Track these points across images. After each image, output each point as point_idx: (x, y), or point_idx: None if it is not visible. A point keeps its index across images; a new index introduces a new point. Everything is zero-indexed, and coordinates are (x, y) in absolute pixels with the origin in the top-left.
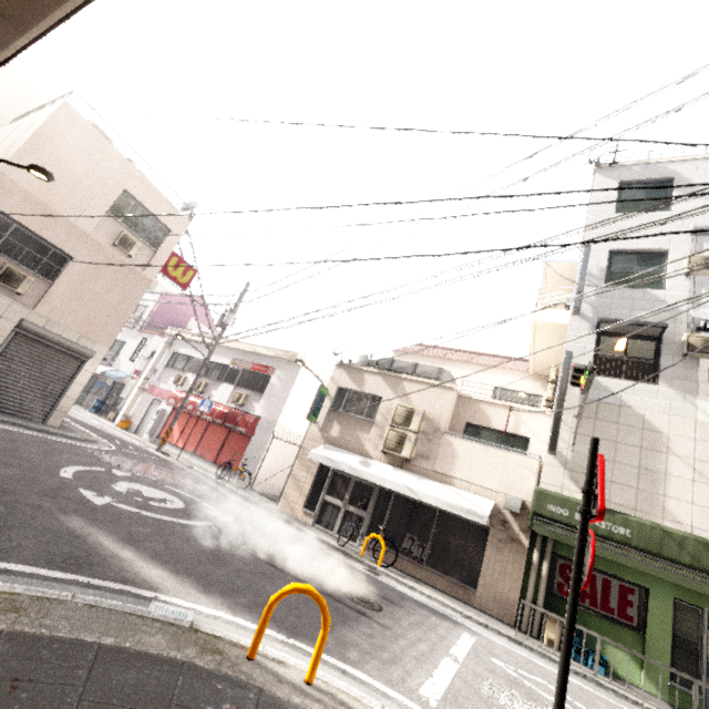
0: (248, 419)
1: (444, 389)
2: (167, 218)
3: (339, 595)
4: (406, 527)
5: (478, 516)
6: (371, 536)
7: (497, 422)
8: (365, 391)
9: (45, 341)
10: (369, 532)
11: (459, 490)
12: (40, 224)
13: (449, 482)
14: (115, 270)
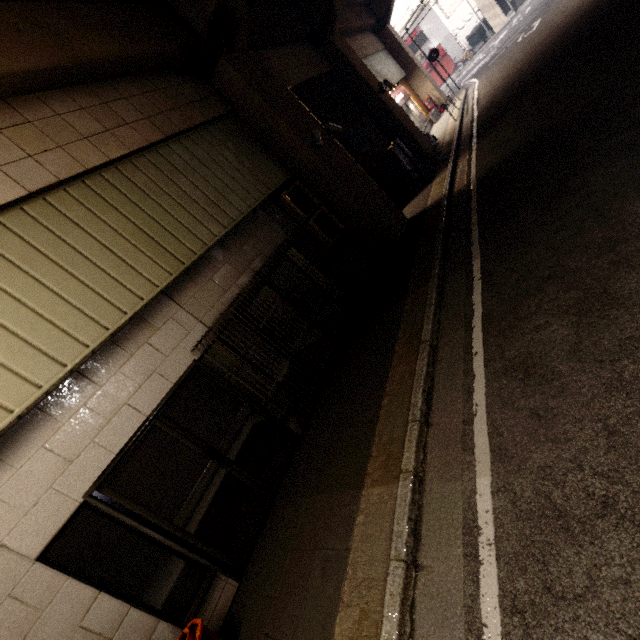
0: (439, 49)
1: None
2: None
3: None
4: None
5: None
6: None
7: None
8: None
9: None
10: None
11: None
12: None
13: None
14: None
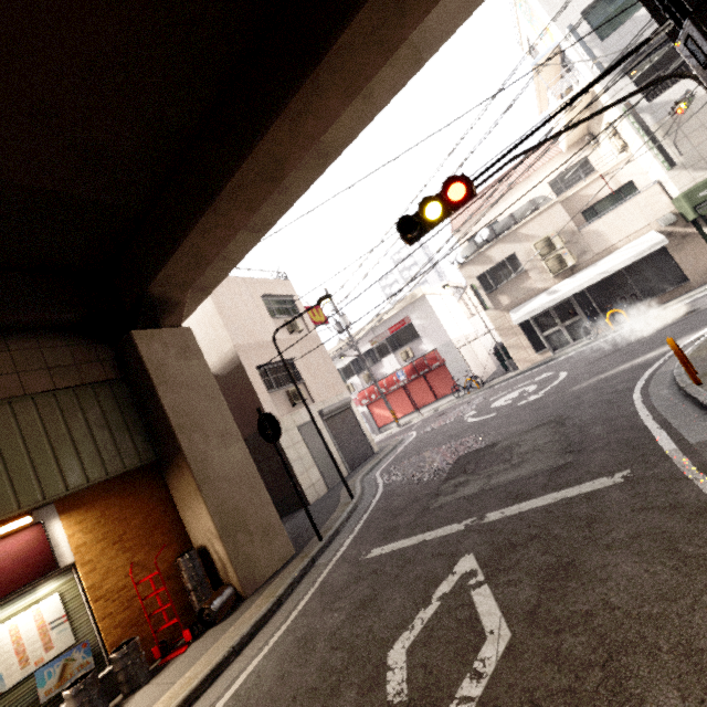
0: (432, 356)
1: (551, 208)
2: (283, 291)
3: (674, 322)
4: (611, 297)
5: (659, 244)
6: (608, 315)
7: (601, 192)
8: (498, 262)
9: (333, 413)
10: (591, 322)
11: (624, 247)
12: (268, 356)
13: (613, 250)
14: (305, 346)
